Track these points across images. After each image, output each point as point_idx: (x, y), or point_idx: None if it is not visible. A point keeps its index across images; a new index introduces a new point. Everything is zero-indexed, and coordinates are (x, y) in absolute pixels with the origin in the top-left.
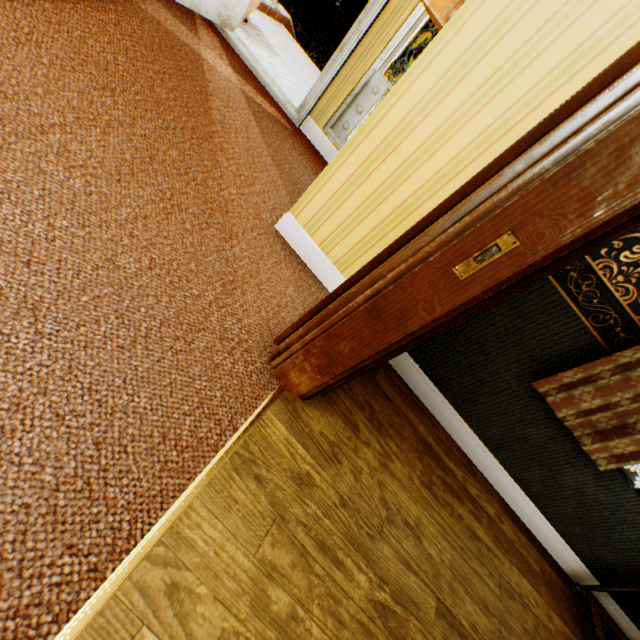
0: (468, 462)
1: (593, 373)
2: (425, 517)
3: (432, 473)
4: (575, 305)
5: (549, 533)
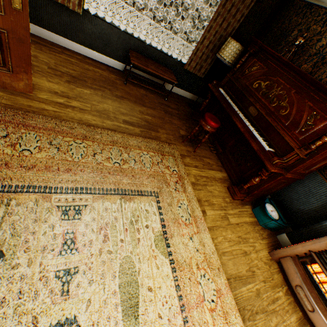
0: (66, 48)
1: None
2: (40, 55)
3: (43, 48)
4: None
5: (106, 59)
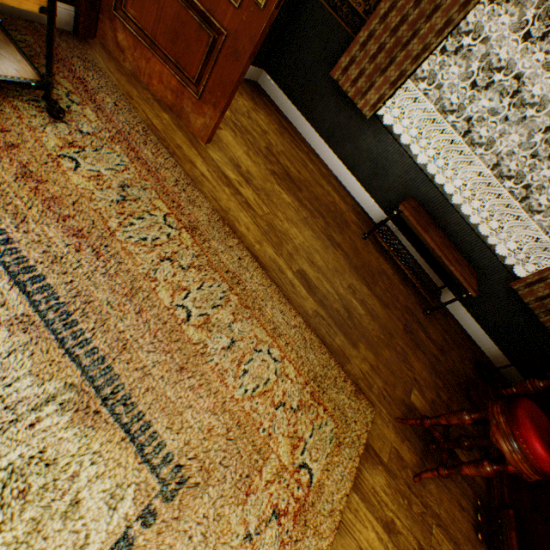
0: (316, 154)
1: (353, 56)
2: (273, 135)
3: (285, 135)
4: (343, 23)
5: (363, 194)
